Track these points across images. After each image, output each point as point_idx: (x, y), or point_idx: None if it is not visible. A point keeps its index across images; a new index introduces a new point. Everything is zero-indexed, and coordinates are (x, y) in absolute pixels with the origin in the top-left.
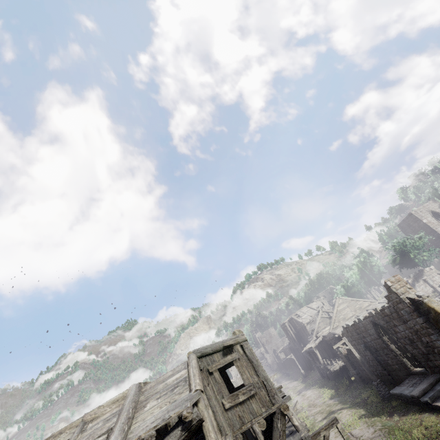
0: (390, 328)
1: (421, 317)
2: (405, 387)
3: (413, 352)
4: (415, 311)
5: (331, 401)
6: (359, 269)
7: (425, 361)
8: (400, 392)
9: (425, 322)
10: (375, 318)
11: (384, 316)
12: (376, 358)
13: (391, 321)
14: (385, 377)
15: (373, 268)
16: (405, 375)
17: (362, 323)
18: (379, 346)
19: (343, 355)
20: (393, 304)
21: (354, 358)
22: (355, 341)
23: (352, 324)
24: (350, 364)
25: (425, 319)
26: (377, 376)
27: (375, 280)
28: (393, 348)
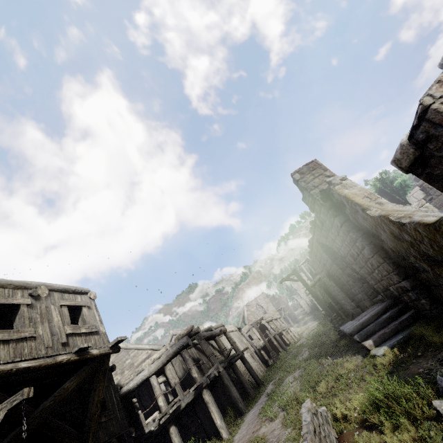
0: (332, 246)
1: (337, 216)
2: (354, 321)
3: (361, 273)
4: (330, 208)
5: (310, 342)
6: (375, 188)
7: (375, 283)
8: (343, 329)
9: (344, 223)
10: (317, 236)
11: (321, 230)
12: (341, 288)
13: (328, 235)
14: (356, 309)
15: (392, 182)
16: (370, 304)
17: (314, 247)
18: (338, 272)
19: (323, 290)
20: (312, 208)
21: (332, 292)
22: (323, 271)
23: (310, 251)
24: (331, 299)
25: (343, 218)
26: (354, 309)
27: (398, 197)
28: (350, 272)
